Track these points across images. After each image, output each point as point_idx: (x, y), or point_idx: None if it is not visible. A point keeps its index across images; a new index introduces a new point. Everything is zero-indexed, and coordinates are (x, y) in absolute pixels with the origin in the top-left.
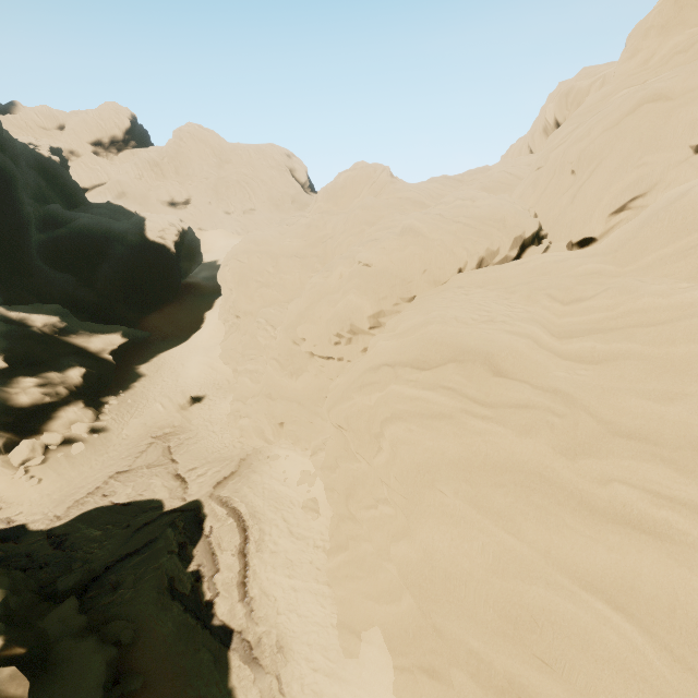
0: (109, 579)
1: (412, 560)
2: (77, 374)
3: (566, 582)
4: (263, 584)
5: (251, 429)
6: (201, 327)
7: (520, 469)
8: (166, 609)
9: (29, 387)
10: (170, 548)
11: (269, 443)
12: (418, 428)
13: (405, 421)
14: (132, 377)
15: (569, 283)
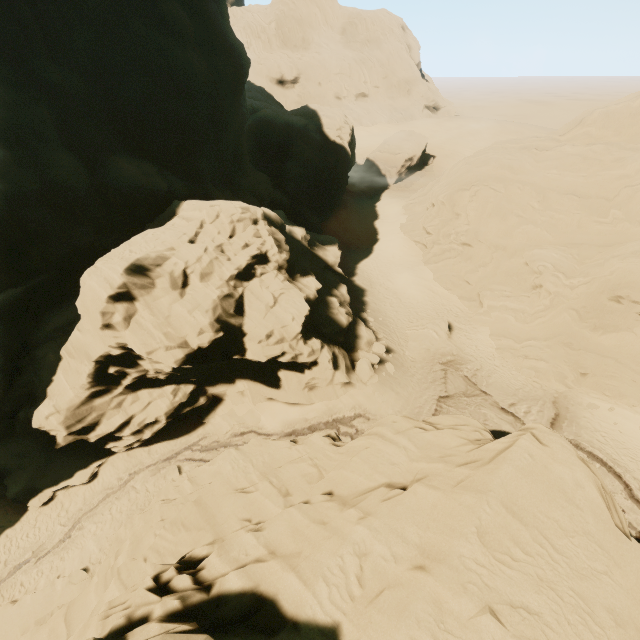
0: None
1: None
2: (345, 292)
3: None
4: None
5: (551, 373)
6: (378, 239)
7: None
8: None
9: (338, 307)
10: None
11: (571, 389)
12: None
13: None
14: (357, 291)
15: None
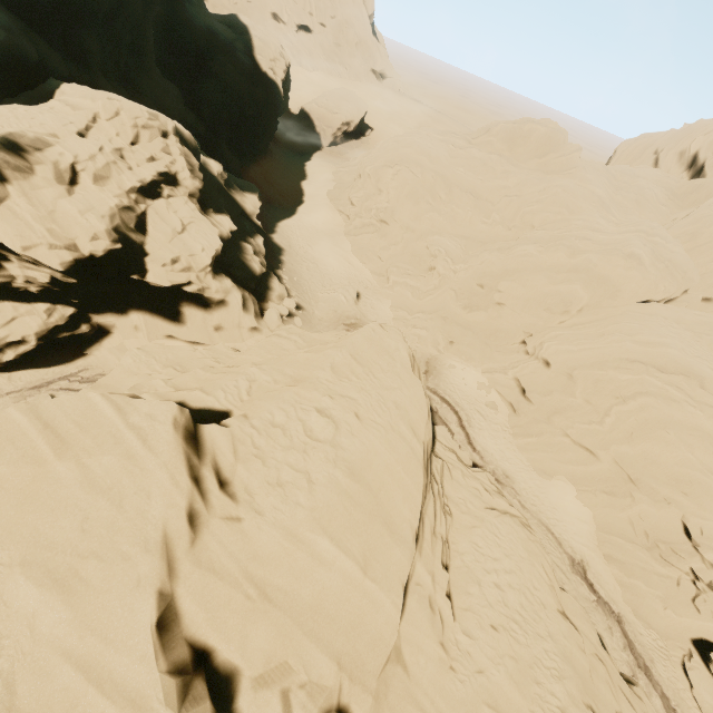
0: None
1: (630, 453)
2: (262, 243)
3: (706, 472)
4: (481, 445)
5: (429, 340)
6: (303, 201)
7: (703, 431)
8: None
9: (252, 255)
10: None
11: (441, 354)
12: (662, 403)
13: (655, 397)
14: (275, 249)
15: None
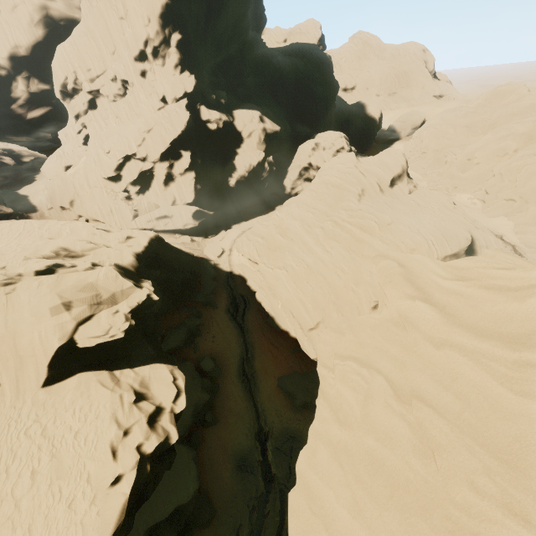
0: None
1: (524, 190)
2: None
3: None
4: None
5: (443, 188)
6: None
7: None
8: None
9: None
10: None
11: (450, 193)
12: (534, 165)
13: (531, 165)
14: None
15: None
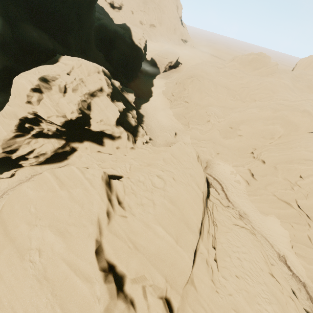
0: None
1: (307, 204)
2: (135, 113)
3: None
4: (232, 199)
5: (207, 152)
6: (152, 95)
7: None
8: None
9: (131, 118)
10: None
11: (213, 158)
12: None
13: None
14: (140, 115)
15: None
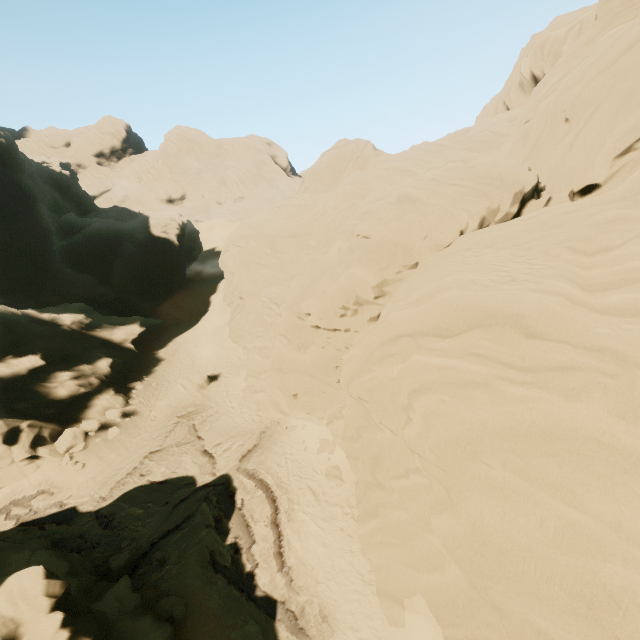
0: (156, 556)
1: (459, 533)
2: (106, 364)
3: None
4: (298, 553)
5: (267, 402)
6: (208, 310)
7: (574, 436)
8: (211, 582)
9: (66, 381)
10: (207, 522)
11: (285, 414)
12: (451, 398)
13: (435, 392)
14: (153, 362)
15: (590, 232)
